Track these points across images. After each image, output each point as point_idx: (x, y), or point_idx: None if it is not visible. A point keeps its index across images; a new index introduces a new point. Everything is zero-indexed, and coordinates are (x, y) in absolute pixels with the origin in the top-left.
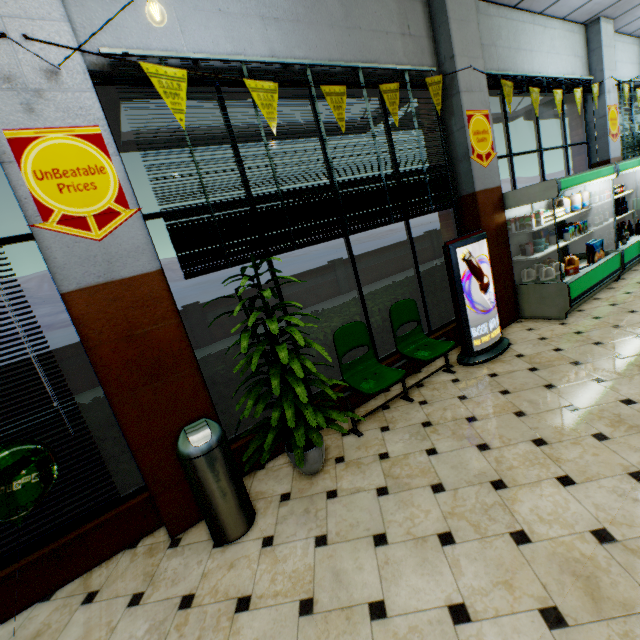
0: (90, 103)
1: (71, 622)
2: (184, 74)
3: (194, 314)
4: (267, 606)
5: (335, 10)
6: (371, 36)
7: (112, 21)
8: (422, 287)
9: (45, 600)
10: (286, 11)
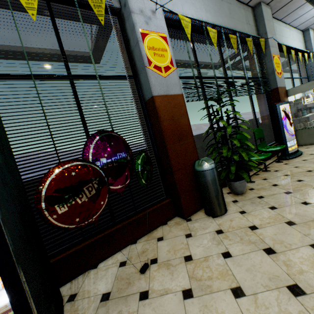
0: (163, 25)
1: (159, 246)
2: (190, 21)
3: None
4: (268, 226)
5: (226, 11)
6: (237, 22)
7: (162, 1)
8: (258, 127)
9: (134, 243)
10: (212, 8)
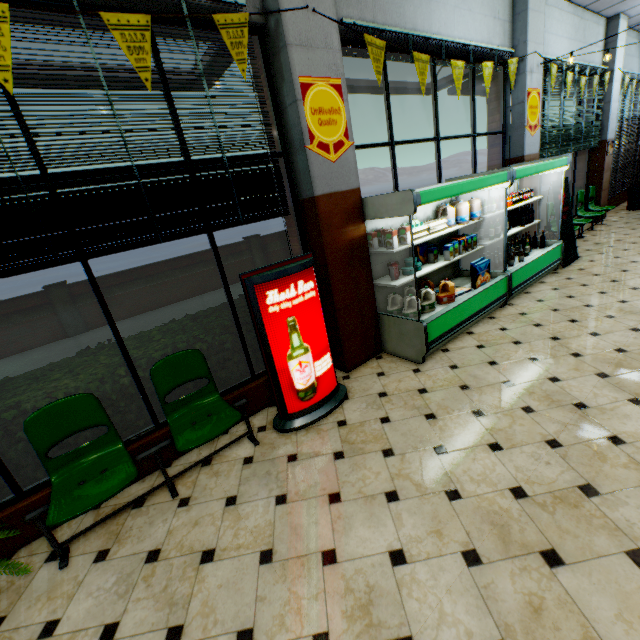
0: None
1: None
2: None
3: (59, 297)
4: None
5: None
6: None
7: None
8: (238, 322)
9: None
10: None
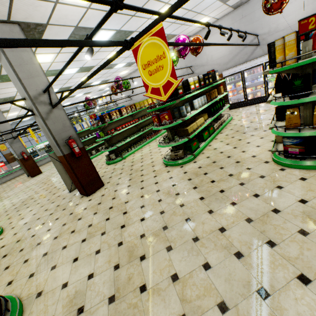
0: None
1: None
2: None
3: None
4: None
5: None
6: None
7: None
8: None
9: None
10: None
